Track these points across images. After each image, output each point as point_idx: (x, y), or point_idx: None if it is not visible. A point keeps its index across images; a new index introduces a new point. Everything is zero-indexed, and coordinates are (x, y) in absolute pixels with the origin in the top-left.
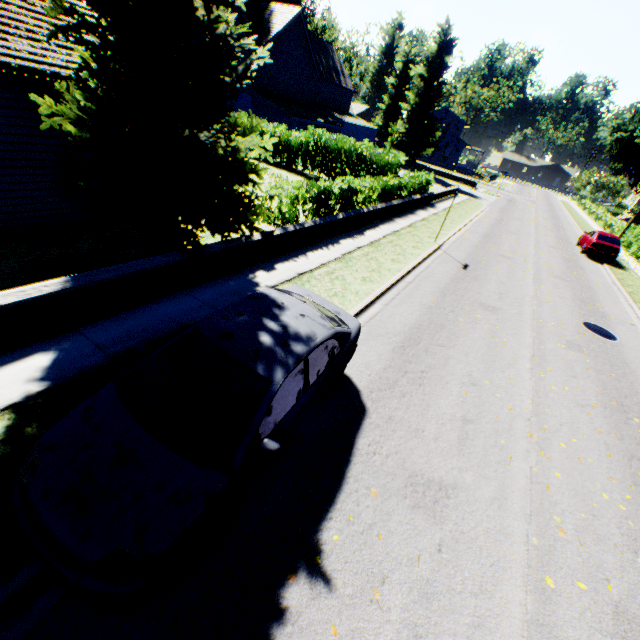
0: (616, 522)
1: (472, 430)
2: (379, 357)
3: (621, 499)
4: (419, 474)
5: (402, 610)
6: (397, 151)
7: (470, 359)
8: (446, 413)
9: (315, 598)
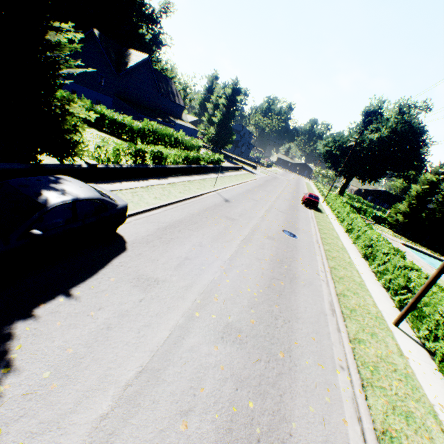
0: (249, 298)
1: (188, 262)
2: (148, 230)
3: (257, 291)
4: (145, 275)
5: (106, 319)
6: (211, 144)
7: (205, 236)
8: (177, 255)
9: (53, 313)
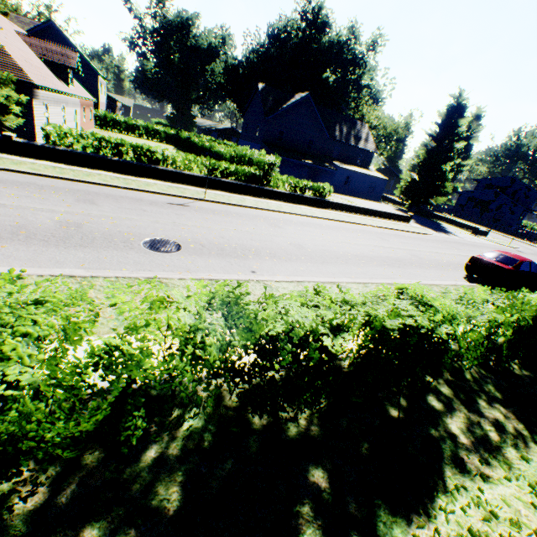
0: None
1: None
2: None
3: None
4: None
5: None
6: (406, 198)
7: None
8: None
9: None
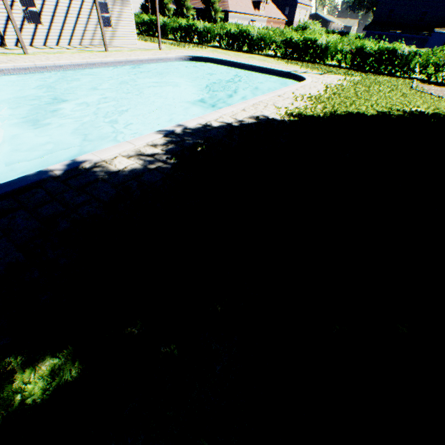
0: None
1: None
2: None
3: None
4: None
5: None
6: None
7: None
8: None
9: None
